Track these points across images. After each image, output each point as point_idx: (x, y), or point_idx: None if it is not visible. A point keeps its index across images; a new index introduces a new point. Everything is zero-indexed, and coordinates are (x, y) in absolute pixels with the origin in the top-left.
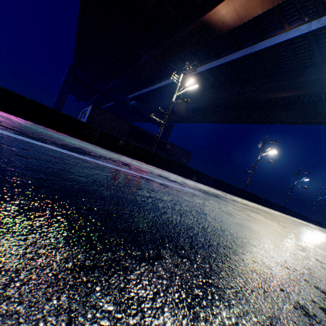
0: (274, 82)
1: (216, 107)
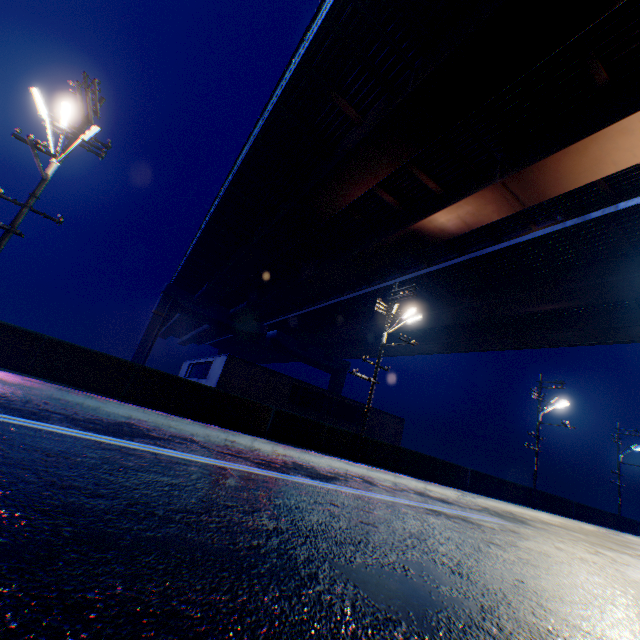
0: (527, 290)
1: (430, 329)
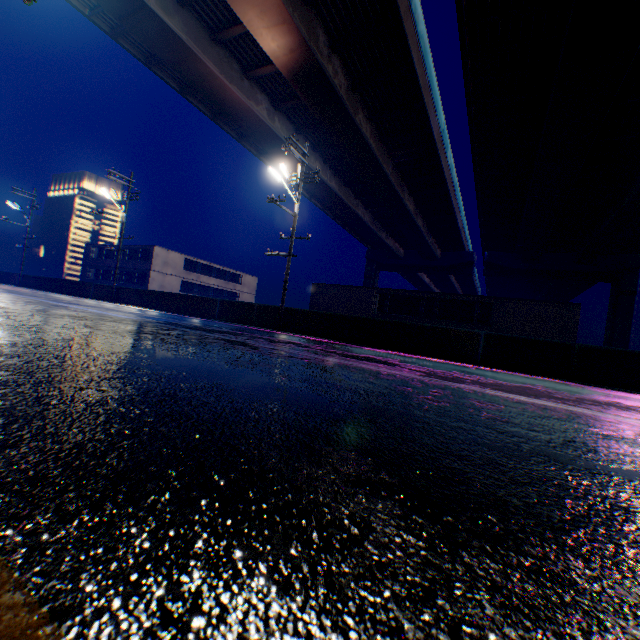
0: None
1: None
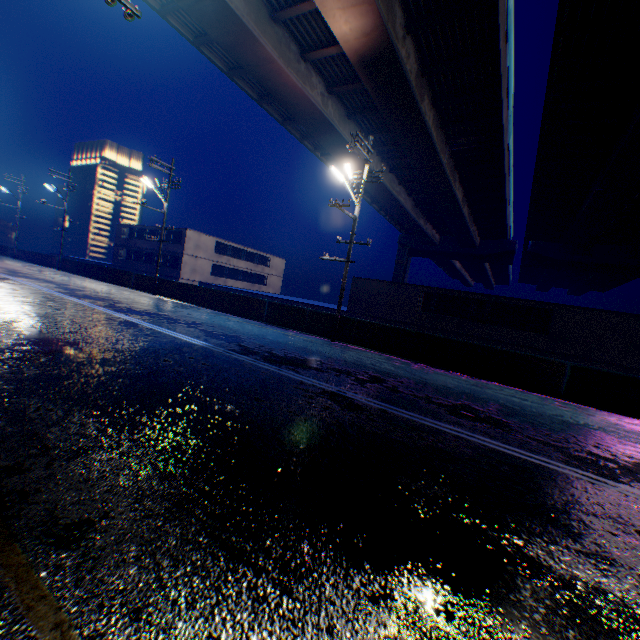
0: None
1: None
